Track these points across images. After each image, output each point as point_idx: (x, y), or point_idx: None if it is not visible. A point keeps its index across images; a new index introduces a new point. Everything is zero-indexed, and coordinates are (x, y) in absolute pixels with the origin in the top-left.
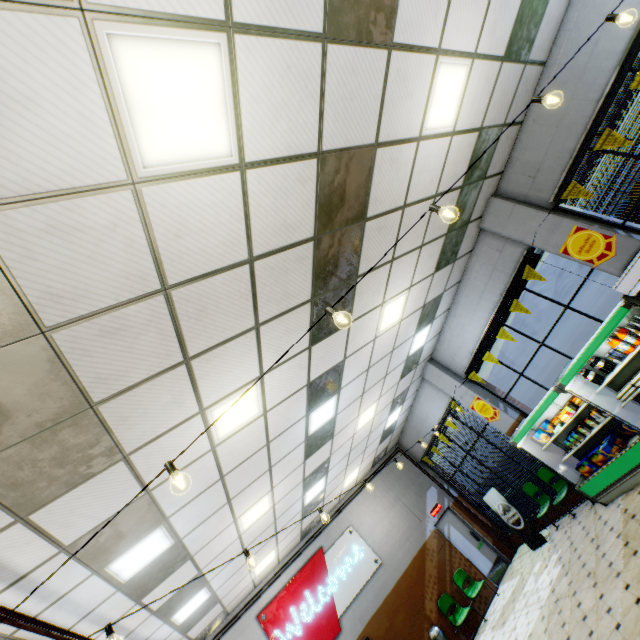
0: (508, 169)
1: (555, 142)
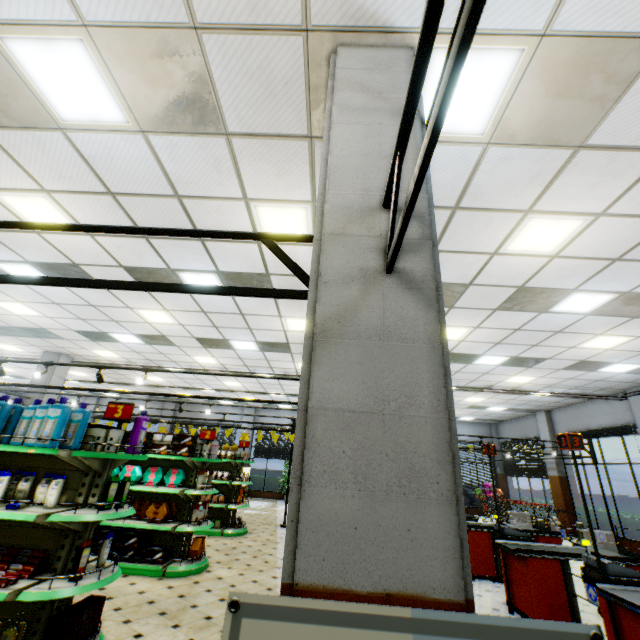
0: (186, 404)
1: (193, 414)
